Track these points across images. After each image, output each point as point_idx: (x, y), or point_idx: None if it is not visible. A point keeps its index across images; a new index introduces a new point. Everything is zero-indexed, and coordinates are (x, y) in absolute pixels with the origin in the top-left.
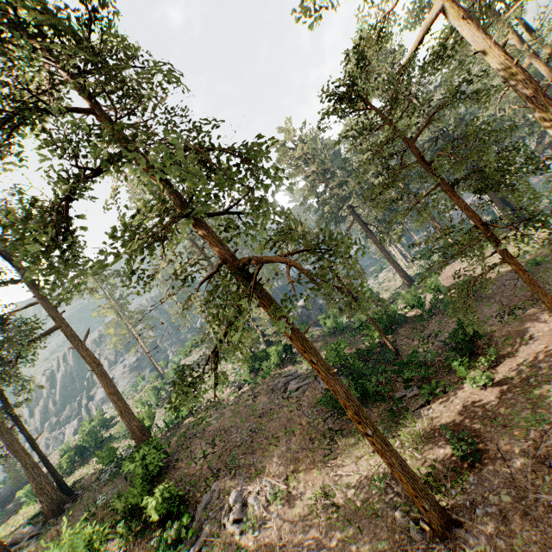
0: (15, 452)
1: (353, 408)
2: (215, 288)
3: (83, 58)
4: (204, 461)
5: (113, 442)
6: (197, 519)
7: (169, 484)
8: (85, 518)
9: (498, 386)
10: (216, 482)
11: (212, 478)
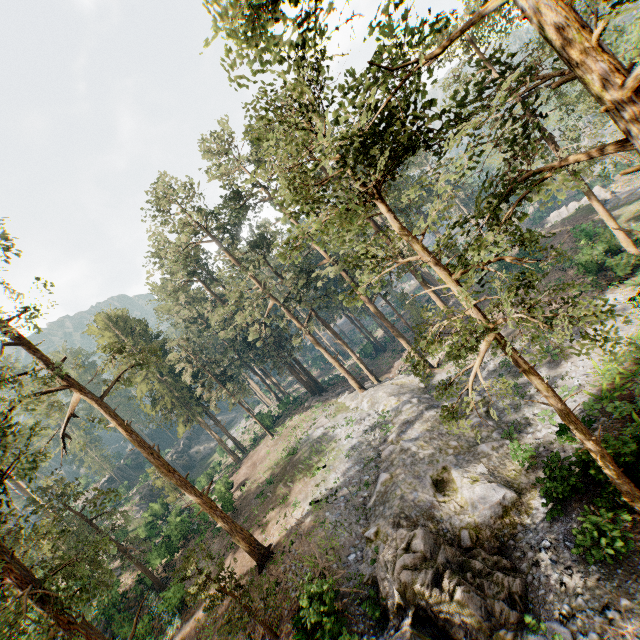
0: None
1: None
2: None
3: None
4: None
5: None
6: None
7: None
8: None
9: None
10: None
11: None
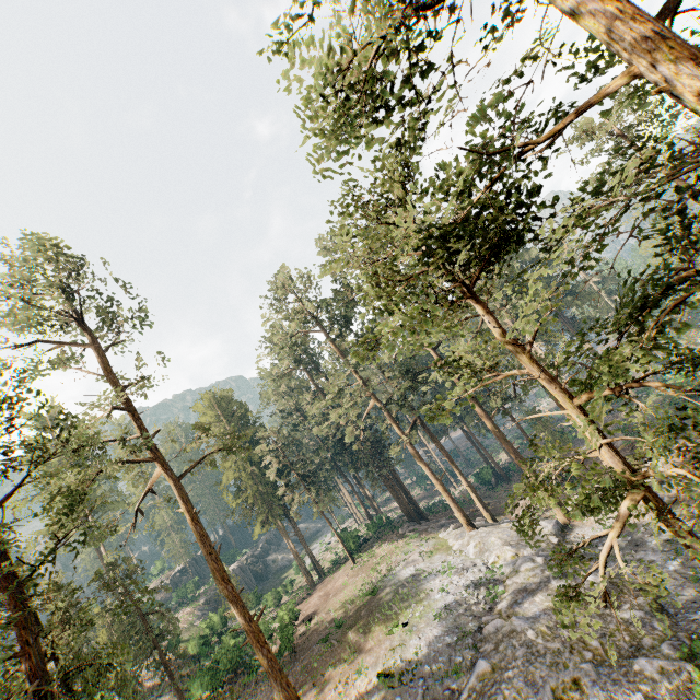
0: None
1: None
2: None
3: None
4: None
5: None
6: None
7: None
8: None
9: None
10: None
11: None
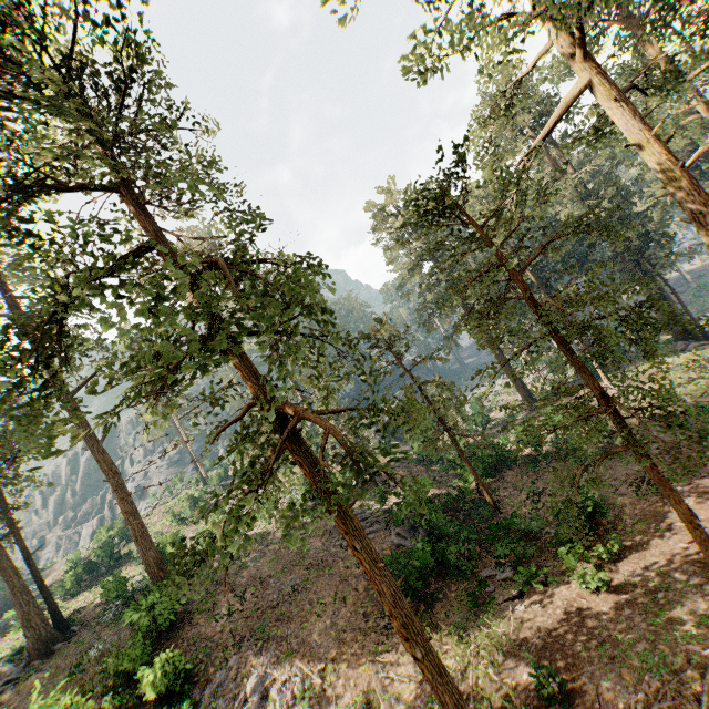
0: (4, 570)
1: (400, 618)
2: (230, 447)
3: (97, 135)
4: (228, 621)
5: (131, 562)
6: (203, 706)
7: (174, 652)
8: (72, 673)
9: (615, 593)
10: (235, 655)
11: (232, 648)
